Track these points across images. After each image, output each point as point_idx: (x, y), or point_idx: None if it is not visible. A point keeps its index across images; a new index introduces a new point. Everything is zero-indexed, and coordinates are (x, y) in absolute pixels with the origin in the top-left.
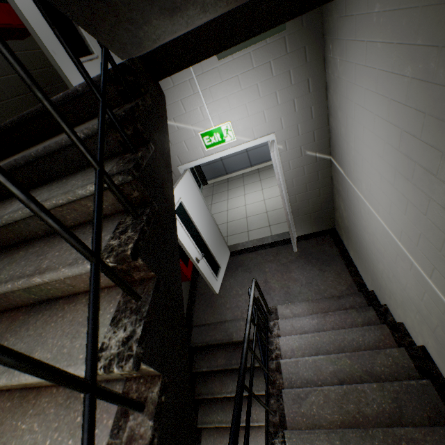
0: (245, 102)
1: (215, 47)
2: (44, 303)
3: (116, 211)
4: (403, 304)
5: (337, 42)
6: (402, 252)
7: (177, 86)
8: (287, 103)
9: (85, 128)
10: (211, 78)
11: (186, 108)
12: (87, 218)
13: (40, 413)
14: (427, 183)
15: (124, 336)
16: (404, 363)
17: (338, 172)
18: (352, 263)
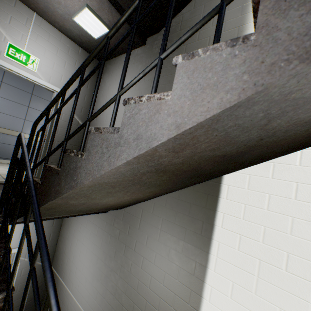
0: (55, 61)
1: None
2: None
3: None
4: None
5: (107, 73)
6: None
7: (16, 10)
8: (76, 83)
9: None
10: (43, 33)
11: (12, 23)
12: None
13: None
14: (147, 92)
15: None
16: None
17: None
18: None
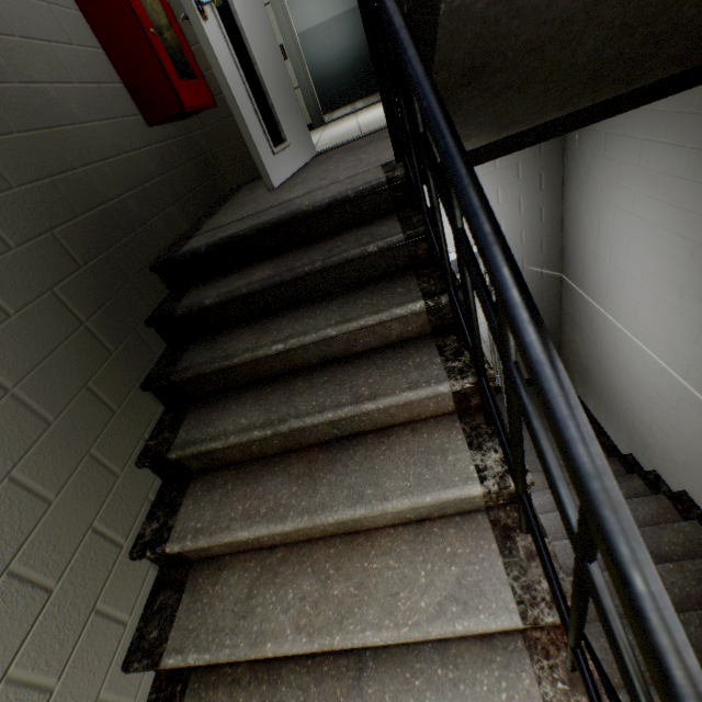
0: None
1: (499, 151)
2: (343, 440)
3: (420, 333)
4: (687, 464)
5: (589, 133)
6: (688, 393)
7: None
8: (510, 203)
9: (381, 241)
10: None
11: None
12: (382, 343)
13: (388, 552)
14: None
15: (500, 456)
16: (700, 539)
17: (576, 293)
18: (593, 418)
